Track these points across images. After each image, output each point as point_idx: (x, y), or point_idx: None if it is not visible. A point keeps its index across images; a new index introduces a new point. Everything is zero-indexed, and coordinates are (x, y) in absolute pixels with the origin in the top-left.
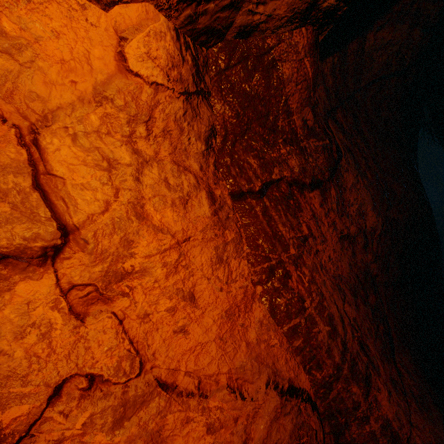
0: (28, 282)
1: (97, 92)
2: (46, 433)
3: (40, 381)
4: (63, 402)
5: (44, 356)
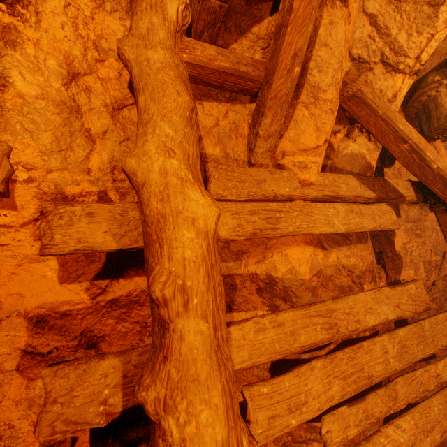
0: (430, 213)
1: (446, 145)
2: (444, 269)
3: (439, 250)
4: (445, 260)
5: (438, 242)
